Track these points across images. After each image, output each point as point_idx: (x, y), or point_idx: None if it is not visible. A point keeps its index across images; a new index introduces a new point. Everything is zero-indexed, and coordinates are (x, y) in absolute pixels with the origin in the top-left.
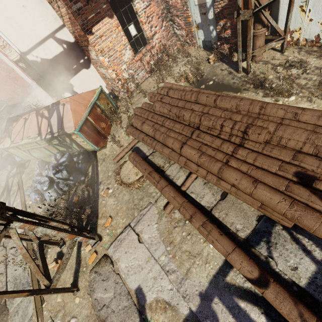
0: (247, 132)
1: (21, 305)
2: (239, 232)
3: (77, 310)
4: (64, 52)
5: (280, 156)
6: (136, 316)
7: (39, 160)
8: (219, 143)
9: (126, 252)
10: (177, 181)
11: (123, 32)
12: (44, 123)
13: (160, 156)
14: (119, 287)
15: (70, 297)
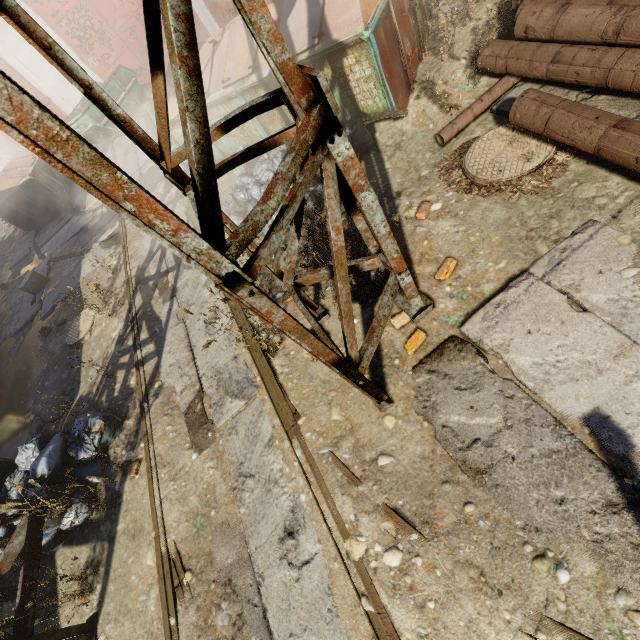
0: None
1: (242, 418)
2: None
3: (390, 441)
4: None
5: None
6: (602, 477)
7: (245, 145)
8: None
9: (528, 332)
10: None
11: None
12: None
13: (614, 105)
14: (522, 407)
15: (366, 414)
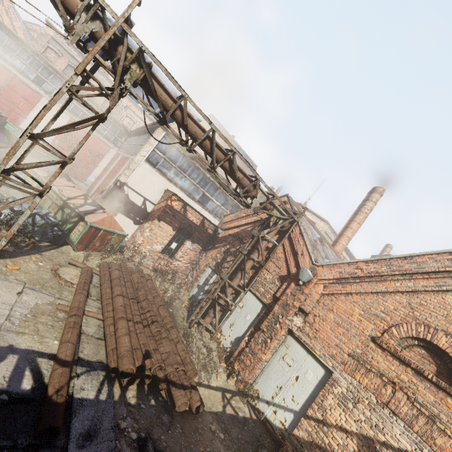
0: (154, 322)
1: None
2: (82, 353)
3: None
4: (139, 207)
5: (152, 344)
6: None
7: None
8: (137, 313)
9: None
10: (88, 308)
11: (170, 239)
12: (80, 201)
13: (98, 292)
14: None
15: None
